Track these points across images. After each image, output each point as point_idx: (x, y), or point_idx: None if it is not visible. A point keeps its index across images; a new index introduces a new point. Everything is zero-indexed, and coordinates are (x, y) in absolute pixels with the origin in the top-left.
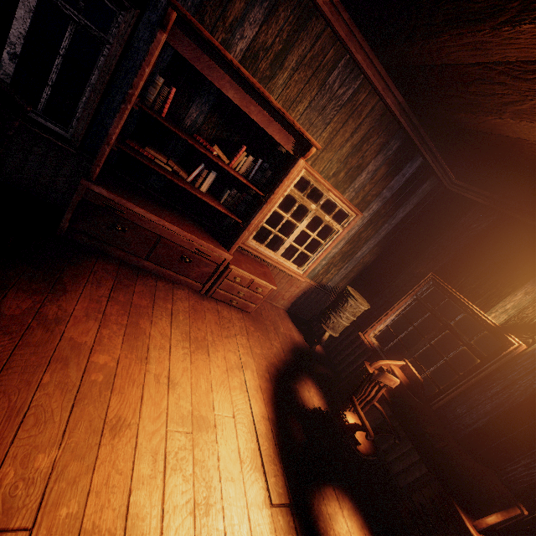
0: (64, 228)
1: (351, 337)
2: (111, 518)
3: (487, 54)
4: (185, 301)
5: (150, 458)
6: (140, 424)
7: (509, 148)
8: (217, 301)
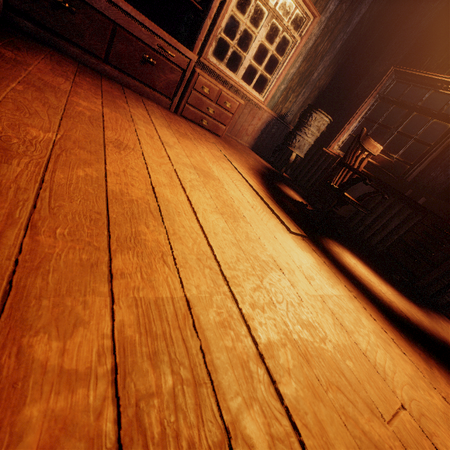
0: None
1: (315, 157)
2: (140, 193)
3: None
4: (157, 109)
5: (165, 174)
6: (144, 152)
7: None
8: (188, 121)
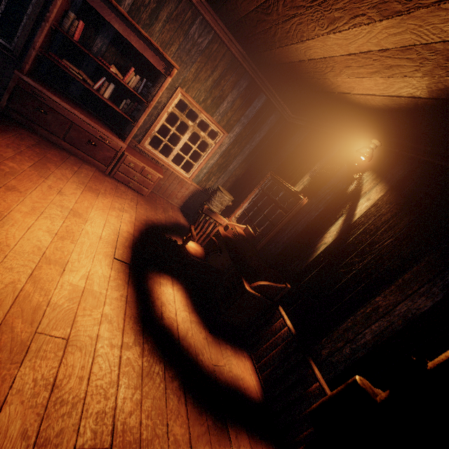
0: (3, 105)
1: None
2: None
3: (249, 0)
4: (90, 171)
5: (30, 207)
6: (28, 195)
7: (291, 71)
8: (118, 181)
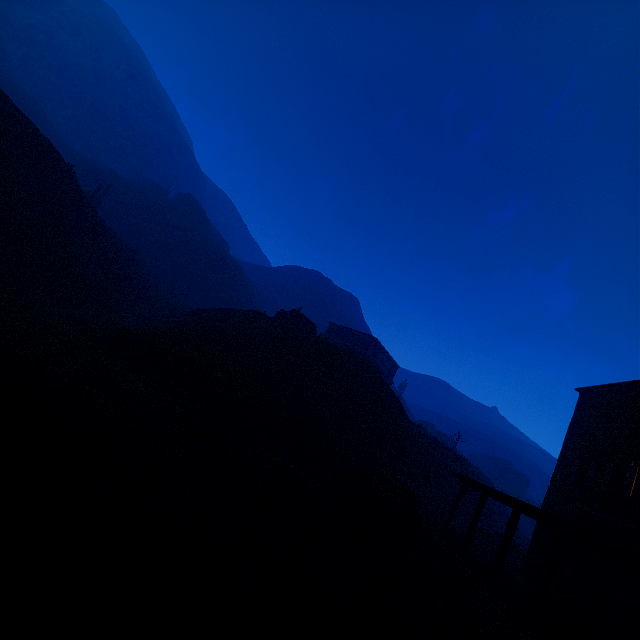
0: None
1: None
2: None
3: None
4: None
5: None
6: None
7: None
8: None
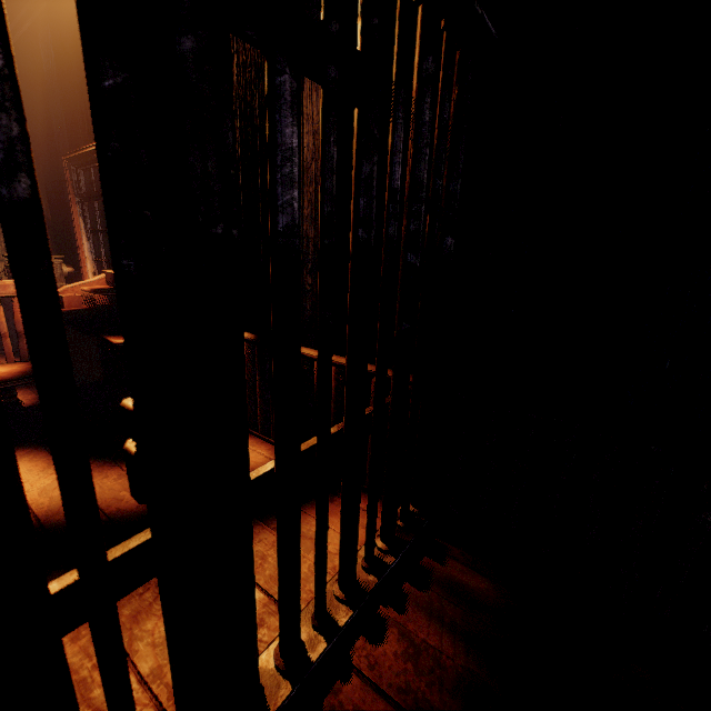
0: None
1: None
2: None
3: None
4: None
5: None
6: None
7: None
8: None
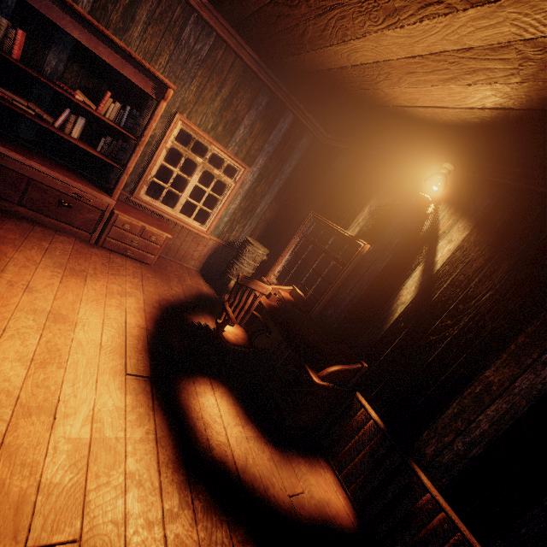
0: None
1: None
2: None
3: None
4: (67, 244)
5: None
6: None
7: (327, 81)
8: (110, 251)
